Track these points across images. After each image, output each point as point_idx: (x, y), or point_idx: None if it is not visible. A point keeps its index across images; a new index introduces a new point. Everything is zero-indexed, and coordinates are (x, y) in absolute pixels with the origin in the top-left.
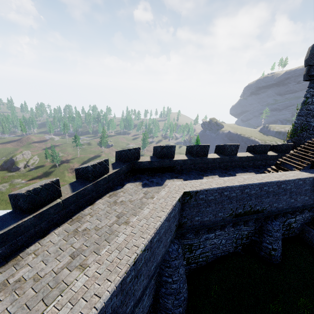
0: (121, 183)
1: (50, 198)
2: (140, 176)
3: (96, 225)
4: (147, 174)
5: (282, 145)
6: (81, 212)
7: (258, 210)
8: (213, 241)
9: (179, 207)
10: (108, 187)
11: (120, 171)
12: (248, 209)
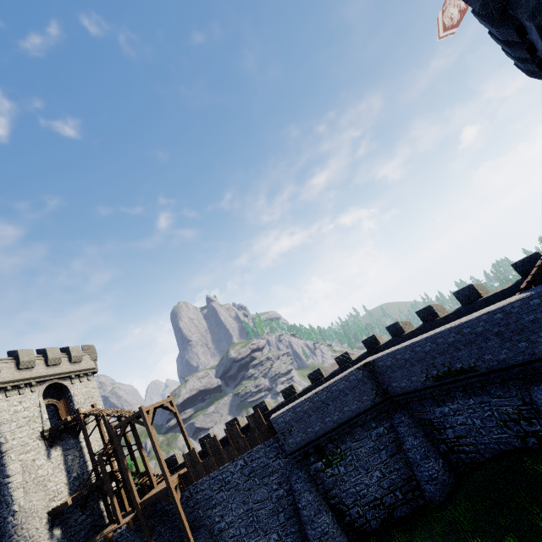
0: None
1: (319, 378)
2: None
3: None
4: None
5: None
6: None
7: (464, 369)
8: (457, 418)
9: (365, 374)
10: None
11: (362, 358)
12: (445, 369)
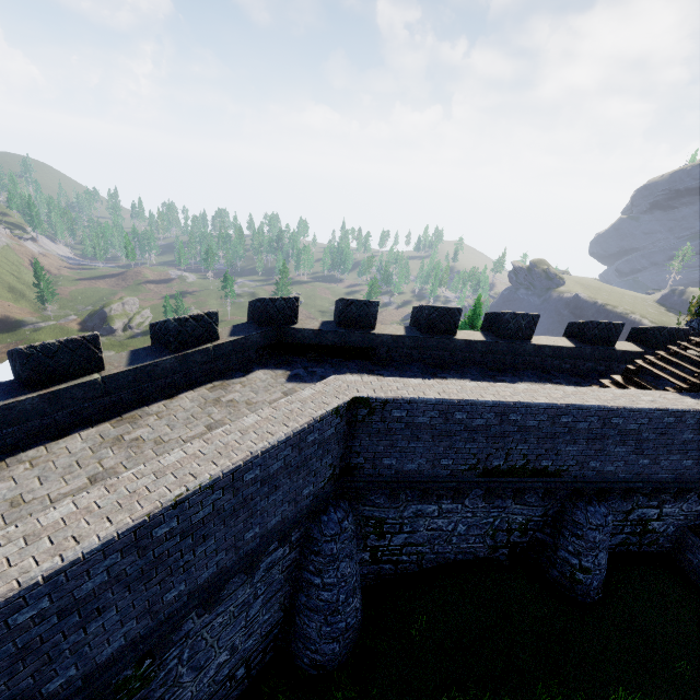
0: (248, 368)
1: (78, 370)
2: (292, 360)
3: (161, 436)
4: (310, 358)
5: (659, 331)
6: (144, 409)
7: (547, 470)
8: (436, 522)
9: (339, 428)
10: (213, 371)
11: (245, 343)
12: (520, 462)
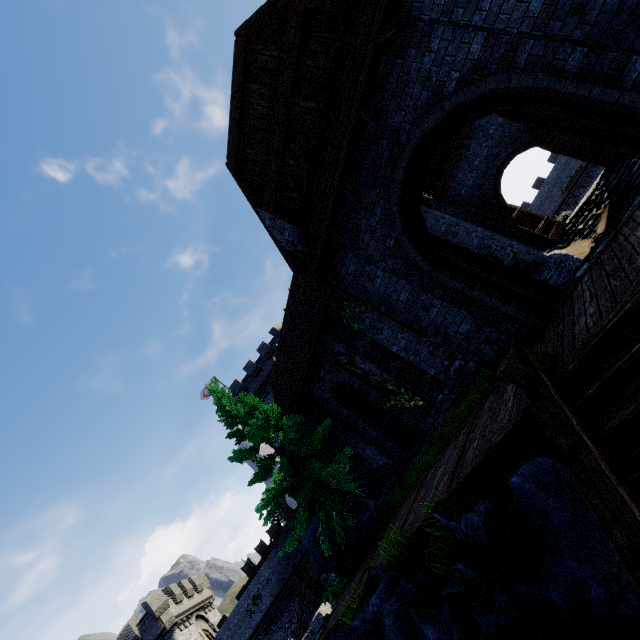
0: None
1: None
2: None
3: None
4: None
5: None
6: None
7: (576, 172)
8: None
9: None
10: None
11: None
12: (568, 180)
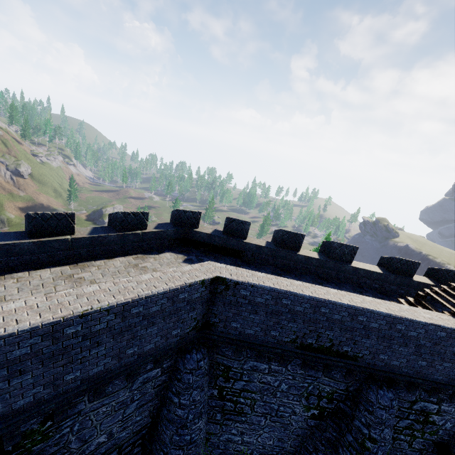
0: (162, 250)
1: (59, 231)
2: (190, 250)
3: (95, 279)
4: (202, 251)
5: (447, 272)
6: (92, 262)
7: (347, 354)
8: (266, 377)
9: (203, 294)
10: (140, 247)
11: (163, 234)
12: (327, 344)
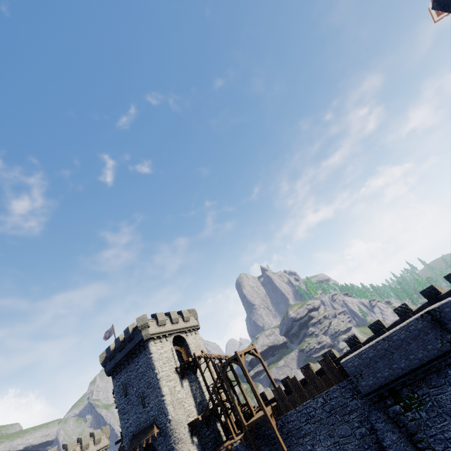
0: None
1: (380, 328)
2: None
3: None
4: None
5: None
6: None
7: None
8: None
9: (429, 322)
10: None
11: (423, 308)
12: None
